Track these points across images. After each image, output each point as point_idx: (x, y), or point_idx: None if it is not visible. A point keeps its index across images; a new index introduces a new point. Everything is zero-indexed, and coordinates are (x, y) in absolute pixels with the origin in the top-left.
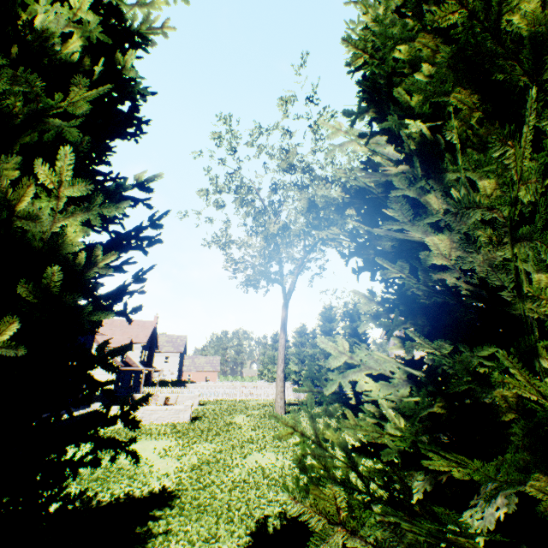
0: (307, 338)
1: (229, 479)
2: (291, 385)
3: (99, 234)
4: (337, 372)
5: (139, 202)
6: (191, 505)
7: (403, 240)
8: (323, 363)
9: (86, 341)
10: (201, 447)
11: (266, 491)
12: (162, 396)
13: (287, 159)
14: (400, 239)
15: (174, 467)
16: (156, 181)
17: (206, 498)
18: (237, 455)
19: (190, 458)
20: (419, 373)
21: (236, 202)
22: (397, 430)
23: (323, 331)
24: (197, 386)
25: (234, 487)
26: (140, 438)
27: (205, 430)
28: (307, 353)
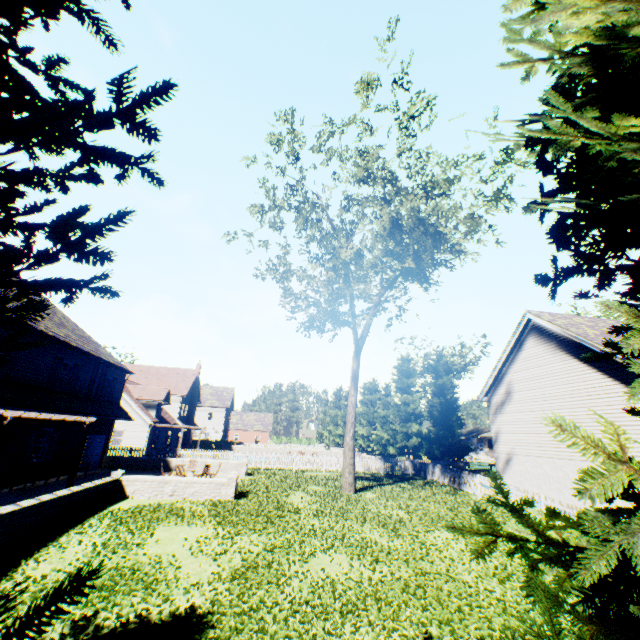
0: (378, 396)
1: (284, 597)
2: (358, 453)
3: None
4: (416, 439)
5: None
6: None
7: None
8: (398, 427)
9: (112, 391)
10: (247, 540)
11: (340, 624)
12: (202, 461)
13: (365, 164)
14: None
15: (208, 573)
16: None
17: (252, 631)
18: (296, 556)
19: (231, 558)
20: None
21: (298, 221)
22: None
23: (399, 388)
24: (245, 449)
25: (292, 614)
26: (169, 522)
27: (253, 513)
28: (378, 414)
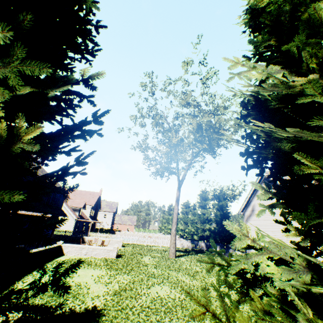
0: (190, 209)
1: (138, 304)
2: (178, 238)
3: (52, 124)
4: (208, 232)
5: (84, 98)
6: (112, 322)
7: (307, 141)
8: (199, 226)
9: (58, 202)
10: (121, 277)
11: (163, 317)
12: (100, 238)
13: (185, 99)
14: (304, 140)
15: (103, 291)
16: (98, 79)
17: (122, 318)
18: (144, 285)
19: (114, 285)
20: (315, 260)
21: (153, 124)
22: (310, 322)
23: (200, 206)
24: (122, 233)
25: (141, 311)
26: (84, 267)
27: (125, 265)
28: (190, 218)
